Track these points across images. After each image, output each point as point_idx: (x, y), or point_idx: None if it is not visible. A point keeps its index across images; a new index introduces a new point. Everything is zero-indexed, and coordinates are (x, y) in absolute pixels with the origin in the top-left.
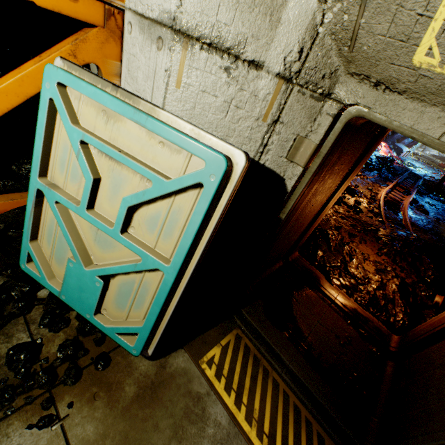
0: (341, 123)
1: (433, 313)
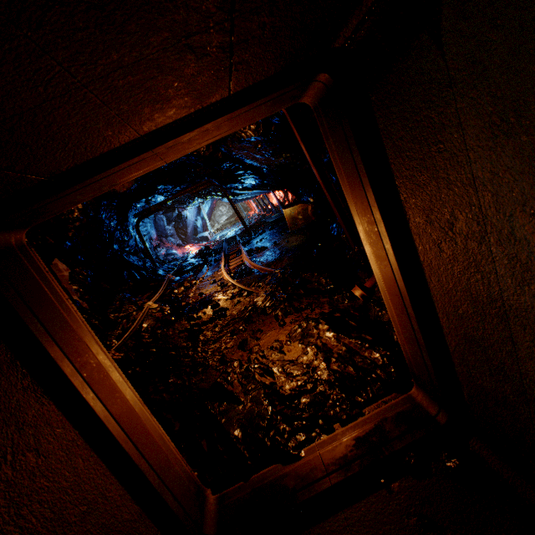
0: None
1: (376, 308)
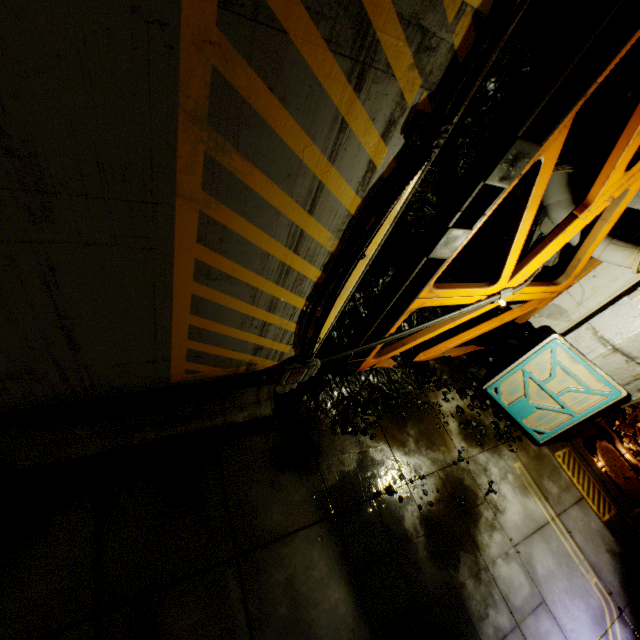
0: None
1: None
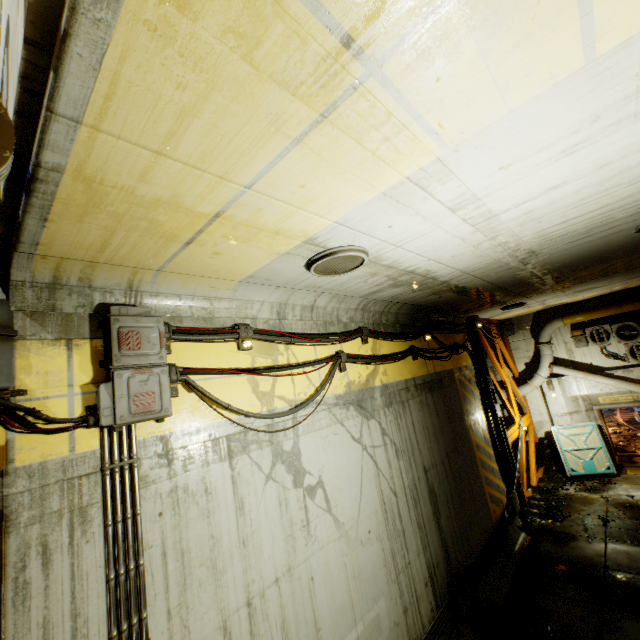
0: (597, 411)
1: None
